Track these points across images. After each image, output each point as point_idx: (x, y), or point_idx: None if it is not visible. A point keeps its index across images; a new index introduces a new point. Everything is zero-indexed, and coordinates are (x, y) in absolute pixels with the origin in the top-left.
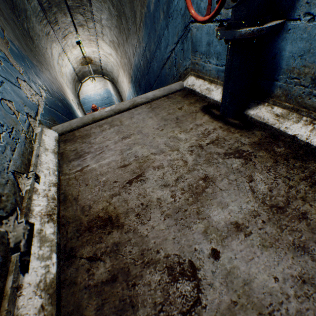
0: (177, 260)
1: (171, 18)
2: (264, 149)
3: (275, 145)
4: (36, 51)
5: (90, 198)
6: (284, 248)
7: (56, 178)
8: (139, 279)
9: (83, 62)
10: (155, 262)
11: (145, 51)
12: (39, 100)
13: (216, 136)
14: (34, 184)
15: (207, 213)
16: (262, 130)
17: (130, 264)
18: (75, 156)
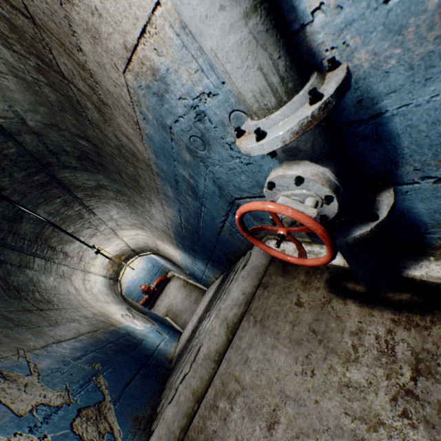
0: None
1: (203, 199)
2: None
3: None
4: (60, 309)
5: None
6: None
7: None
8: None
9: (113, 267)
10: None
11: (183, 224)
12: (107, 415)
13: (407, 350)
14: None
15: None
16: None
17: None
18: None
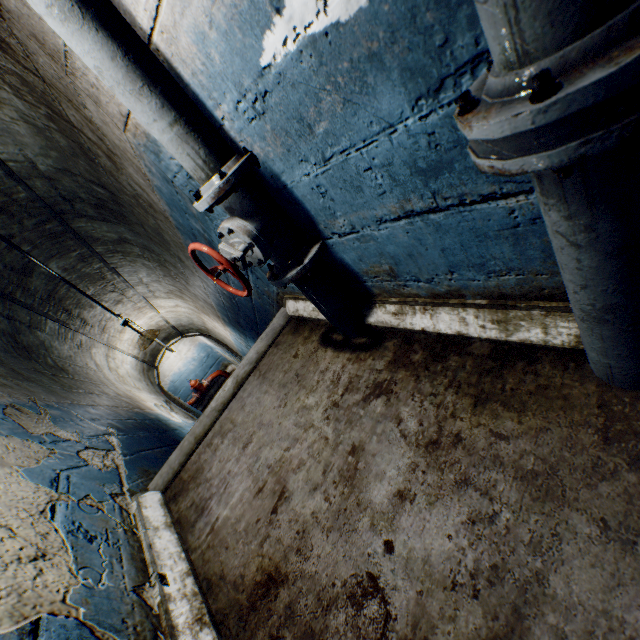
0: (355, 582)
1: None
2: (402, 366)
3: (412, 353)
4: (76, 380)
5: (237, 564)
6: (449, 493)
7: (186, 563)
8: (326, 632)
9: (144, 343)
10: (335, 600)
11: (219, 288)
12: (115, 459)
13: (347, 377)
14: (164, 589)
15: (367, 498)
16: (394, 337)
17: (311, 621)
18: (196, 514)
